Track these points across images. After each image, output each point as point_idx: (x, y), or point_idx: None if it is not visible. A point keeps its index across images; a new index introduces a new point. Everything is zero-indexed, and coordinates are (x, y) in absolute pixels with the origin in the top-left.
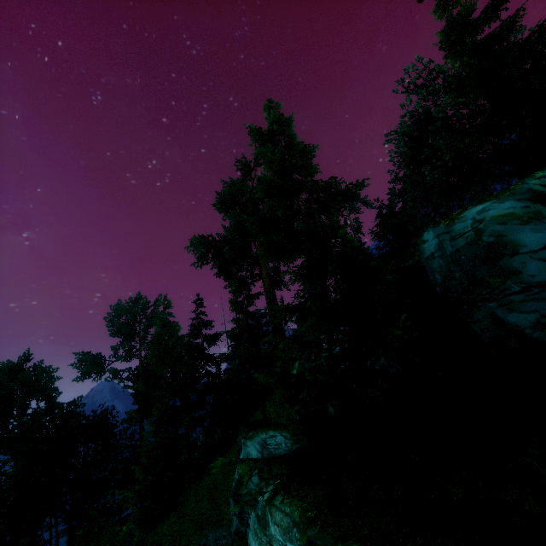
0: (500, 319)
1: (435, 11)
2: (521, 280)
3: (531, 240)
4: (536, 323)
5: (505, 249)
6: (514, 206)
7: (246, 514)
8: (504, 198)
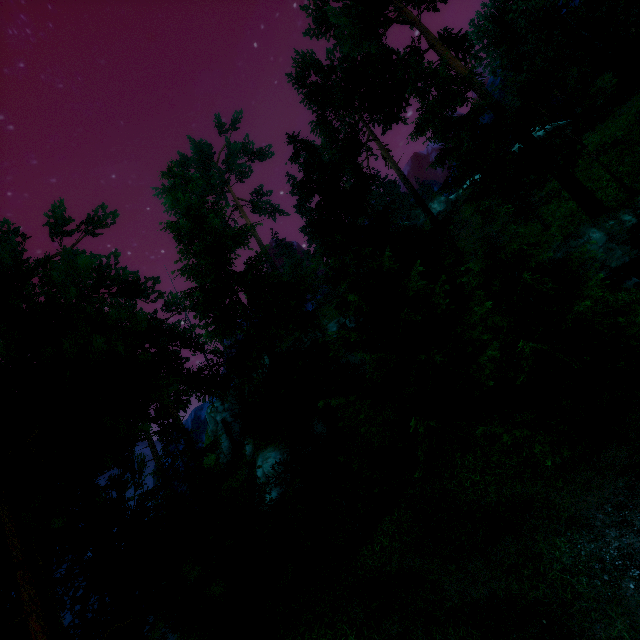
0: None
1: None
2: None
3: None
4: None
5: None
6: None
7: None
8: None
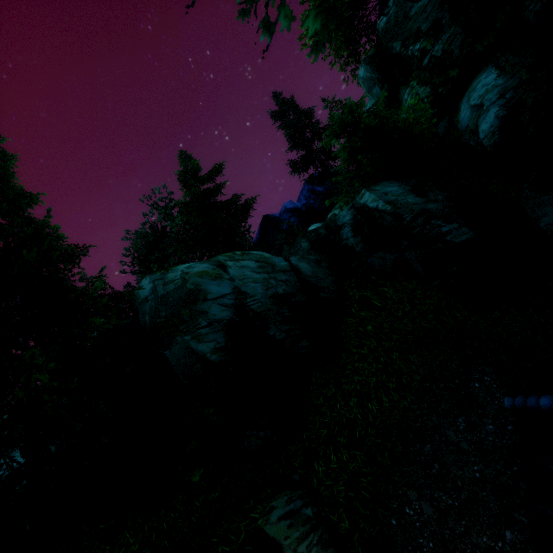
0: (192, 349)
1: (179, 158)
2: (208, 317)
3: (216, 290)
4: (214, 349)
5: (200, 295)
6: (209, 268)
7: None
8: (204, 262)
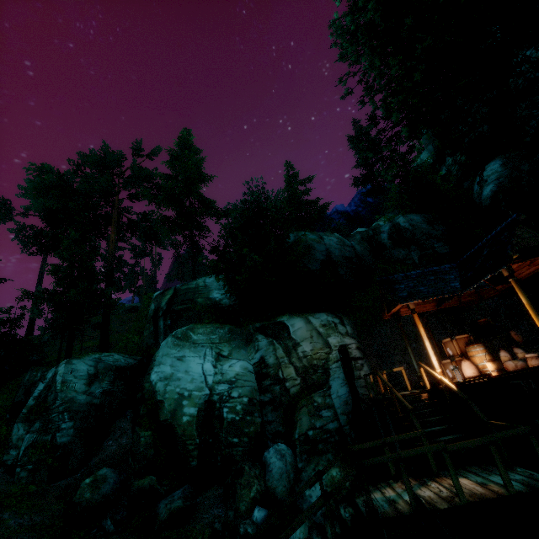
0: (307, 266)
1: (285, 165)
2: (314, 256)
3: (318, 246)
4: (316, 268)
5: (312, 246)
6: (315, 236)
7: (58, 421)
8: (313, 233)
